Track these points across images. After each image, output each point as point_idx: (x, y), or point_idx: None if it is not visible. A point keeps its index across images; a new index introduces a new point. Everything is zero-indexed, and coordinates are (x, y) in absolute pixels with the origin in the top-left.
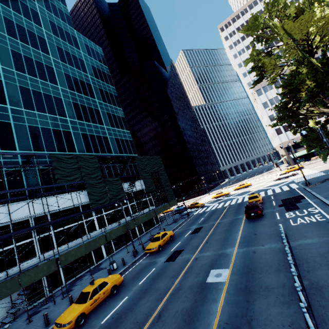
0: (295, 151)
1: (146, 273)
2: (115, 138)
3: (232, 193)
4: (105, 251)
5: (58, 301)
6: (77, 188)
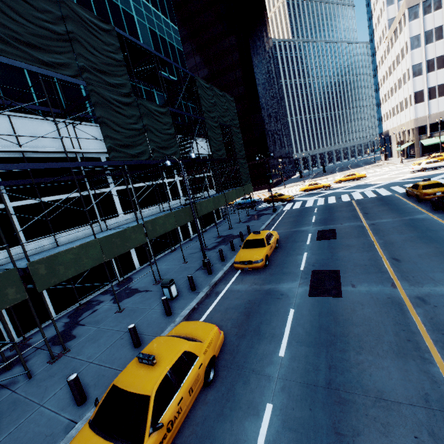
0: (431, 136)
1: (277, 322)
2: (150, 28)
3: (333, 186)
4: (136, 256)
5: (40, 368)
6: (67, 113)
